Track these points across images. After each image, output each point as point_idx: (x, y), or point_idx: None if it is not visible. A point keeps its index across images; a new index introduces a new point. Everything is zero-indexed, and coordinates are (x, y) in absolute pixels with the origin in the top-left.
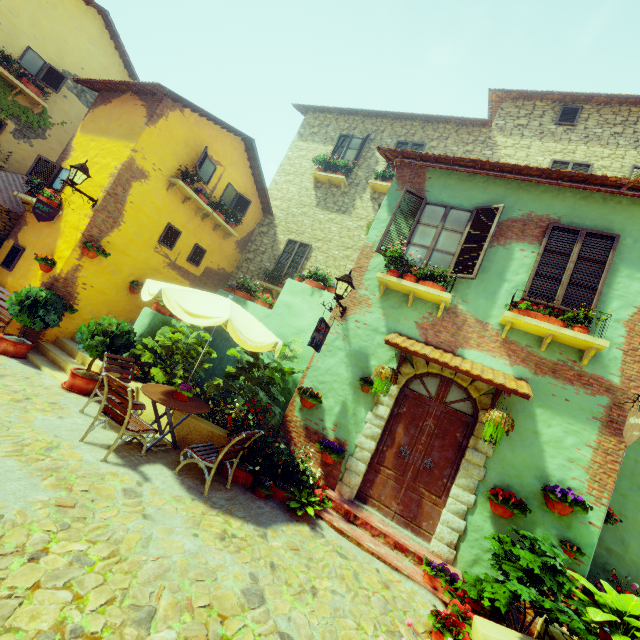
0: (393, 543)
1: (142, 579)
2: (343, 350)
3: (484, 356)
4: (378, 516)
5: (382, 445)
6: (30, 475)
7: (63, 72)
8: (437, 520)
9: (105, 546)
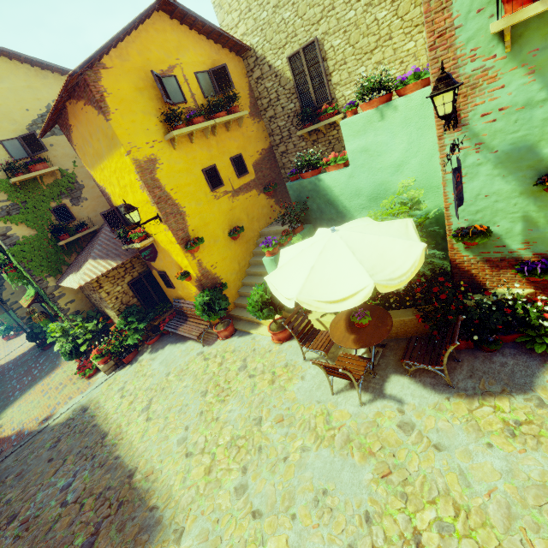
0: None
1: (500, 527)
2: (485, 163)
3: None
4: None
5: None
6: (343, 457)
7: (28, 130)
8: None
9: (443, 502)
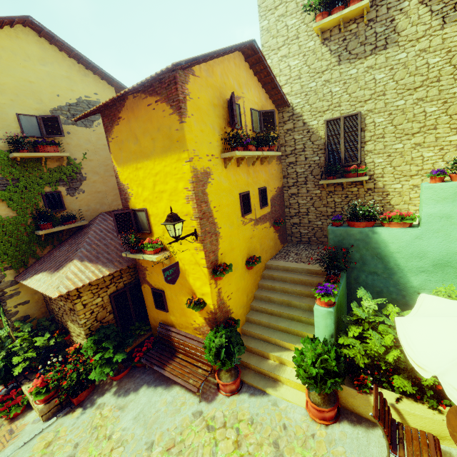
0: None
1: None
2: None
3: None
4: None
5: None
6: None
7: (51, 113)
8: None
9: None
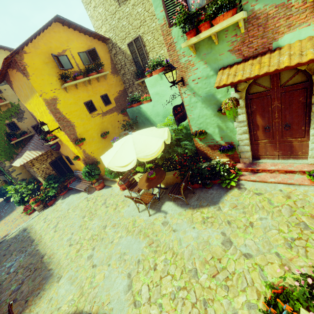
0: (284, 172)
1: (186, 259)
2: (198, 101)
3: (298, 32)
4: (269, 162)
5: (252, 132)
6: (136, 238)
7: None
8: (307, 148)
9: (169, 252)
